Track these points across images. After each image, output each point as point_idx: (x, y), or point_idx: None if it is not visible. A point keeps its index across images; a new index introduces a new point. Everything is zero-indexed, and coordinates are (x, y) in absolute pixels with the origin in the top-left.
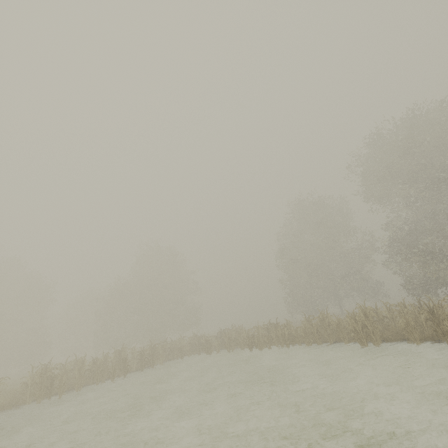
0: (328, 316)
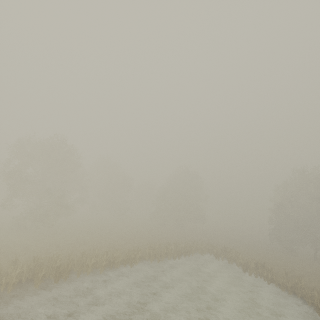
0: (302, 281)
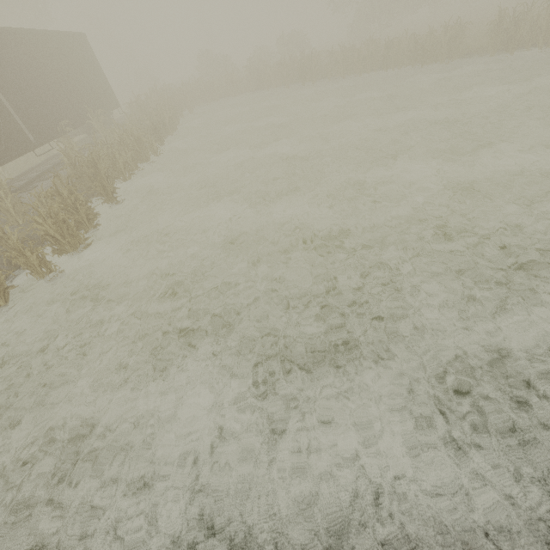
0: None
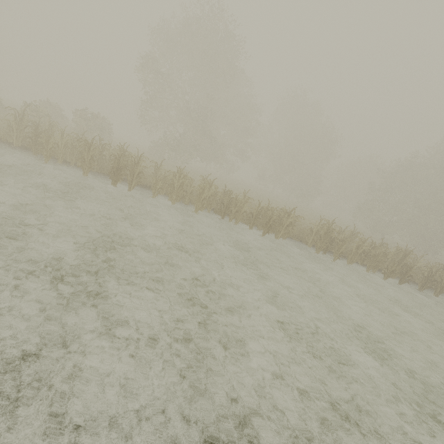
0: None
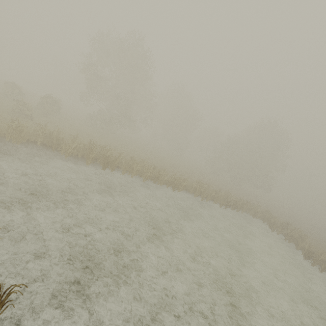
0: None
